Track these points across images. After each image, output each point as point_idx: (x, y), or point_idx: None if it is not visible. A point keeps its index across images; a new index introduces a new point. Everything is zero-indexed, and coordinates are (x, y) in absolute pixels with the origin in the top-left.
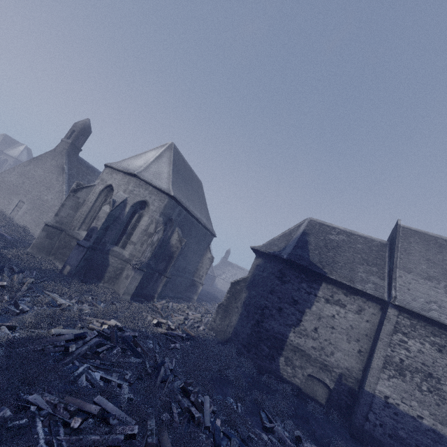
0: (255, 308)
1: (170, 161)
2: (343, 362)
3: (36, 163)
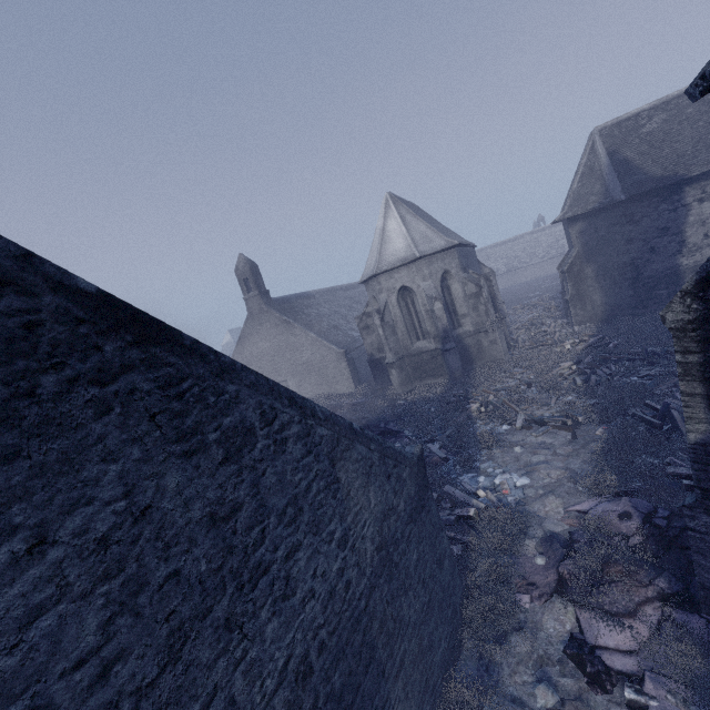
0: (618, 270)
1: (412, 215)
2: None
3: (248, 341)
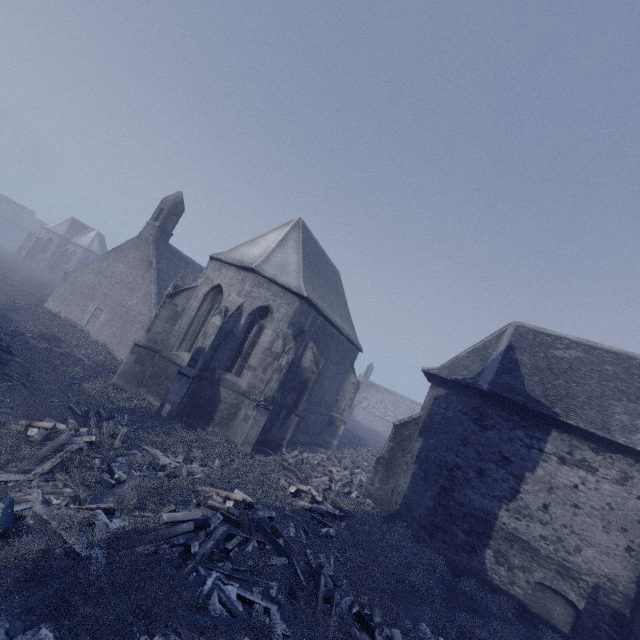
0: (437, 467)
1: (298, 246)
2: (600, 565)
3: (116, 256)
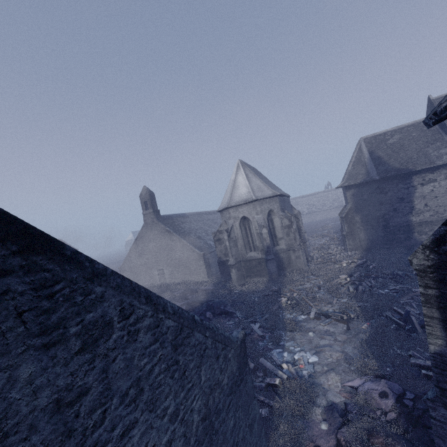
0: (375, 220)
1: (253, 174)
2: None
3: (142, 241)
